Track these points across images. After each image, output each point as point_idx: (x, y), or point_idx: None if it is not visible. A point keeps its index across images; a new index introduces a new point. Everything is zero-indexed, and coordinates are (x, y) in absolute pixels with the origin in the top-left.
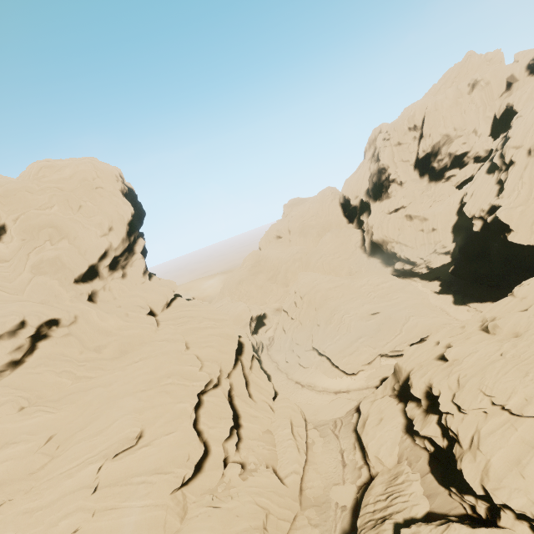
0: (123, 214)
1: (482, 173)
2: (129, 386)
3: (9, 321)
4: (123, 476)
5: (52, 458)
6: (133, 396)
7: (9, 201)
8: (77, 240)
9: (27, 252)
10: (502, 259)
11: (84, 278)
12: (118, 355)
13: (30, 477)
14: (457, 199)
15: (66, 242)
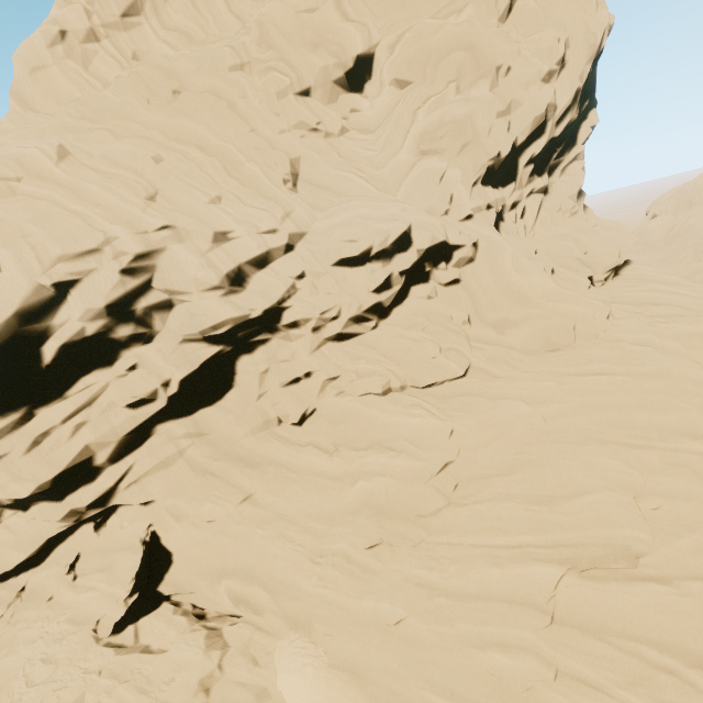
0: (597, 29)
1: None
2: (590, 423)
3: (393, 231)
4: (611, 626)
5: (447, 502)
6: (608, 450)
7: (384, 8)
8: (502, 86)
9: (412, 107)
10: None
11: (493, 178)
12: (537, 348)
13: (417, 521)
14: None
15: (485, 86)
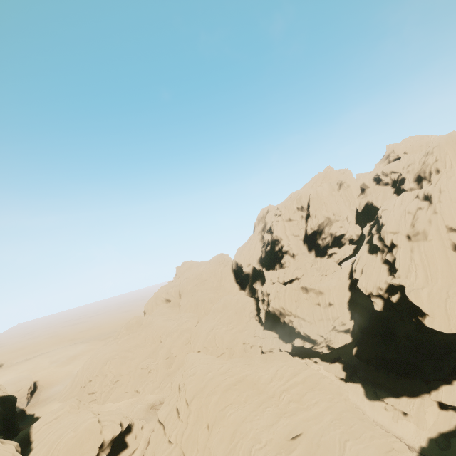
0: None
1: (364, 252)
2: None
3: None
4: None
5: None
6: None
7: None
8: None
9: None
10: (412, 345)
11: None
12: None
13: None
14: (345, 275)
15: None
